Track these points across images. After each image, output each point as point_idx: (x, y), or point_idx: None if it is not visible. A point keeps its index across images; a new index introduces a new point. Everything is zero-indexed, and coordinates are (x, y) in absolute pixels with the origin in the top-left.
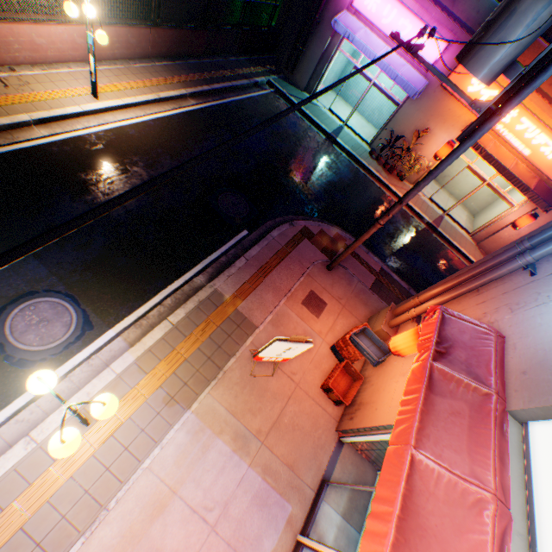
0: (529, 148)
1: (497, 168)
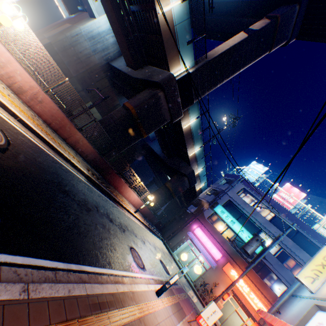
0: (257, 307)
1: (248, 312)
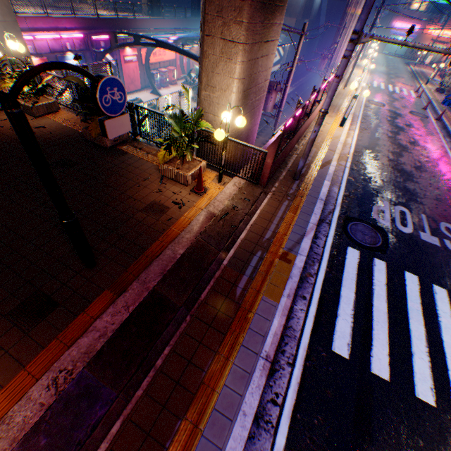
0: (448, 37)
1: (442, 44)
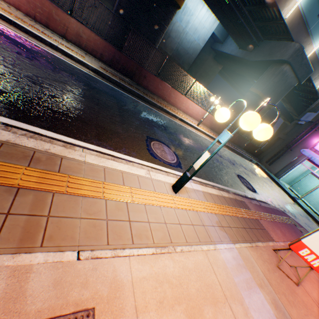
0: None
1: None
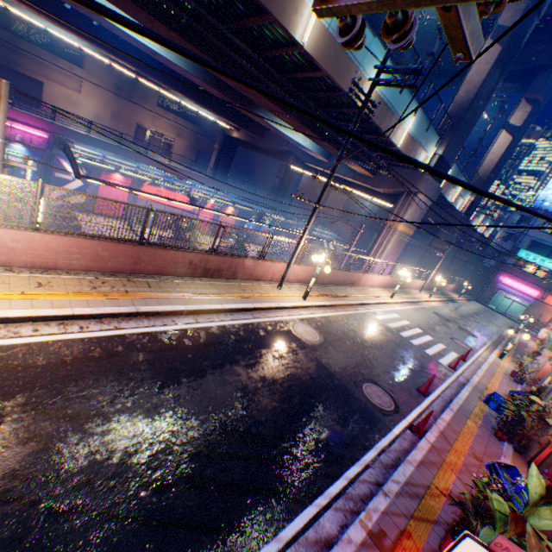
0: None
1: None
